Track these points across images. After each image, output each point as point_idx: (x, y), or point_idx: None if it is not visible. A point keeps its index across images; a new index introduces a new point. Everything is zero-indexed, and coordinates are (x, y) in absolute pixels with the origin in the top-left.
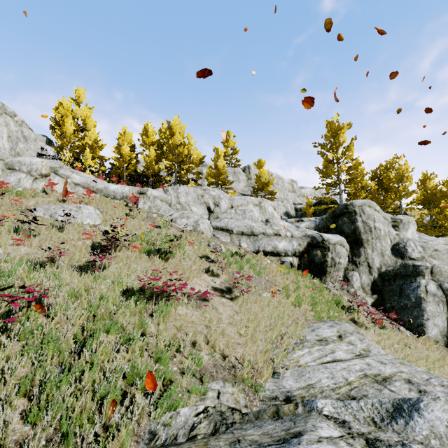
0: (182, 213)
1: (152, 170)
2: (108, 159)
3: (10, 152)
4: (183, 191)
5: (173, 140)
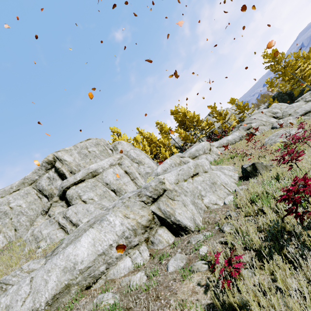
0: (282, 120)
1: (189, 139)
2: (160, 151)
3: (155, 164)
4: (257, 117)
5: (188, 116)
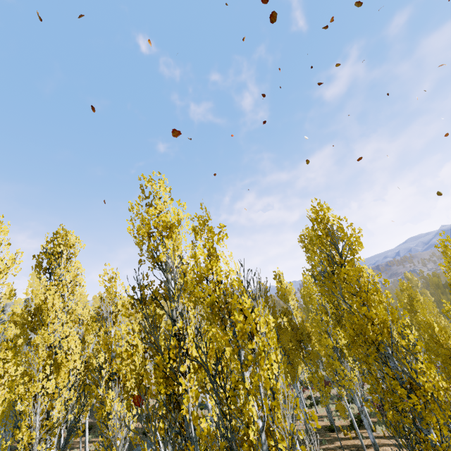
0: None
1: None
2: None
3: None
4: None
5: None
